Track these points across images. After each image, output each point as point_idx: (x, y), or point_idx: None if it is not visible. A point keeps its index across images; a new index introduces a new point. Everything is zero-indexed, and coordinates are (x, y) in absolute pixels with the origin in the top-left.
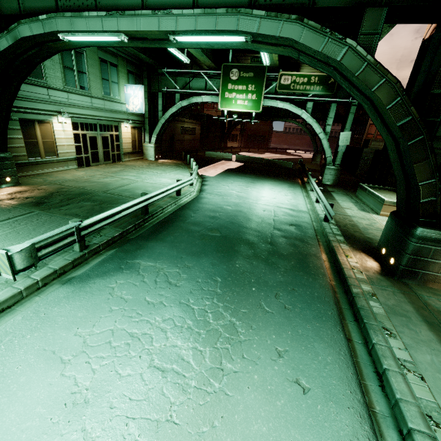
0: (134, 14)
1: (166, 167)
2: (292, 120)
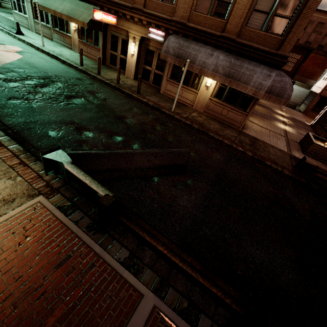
0: None
1: None
2: None
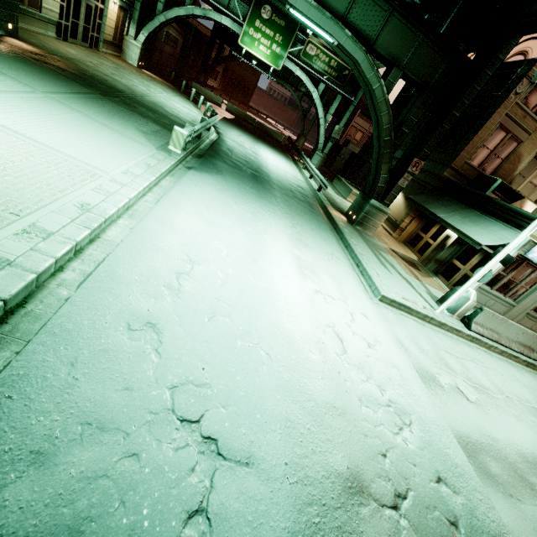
0: None
1: (163, 87)
2: (290, 88)
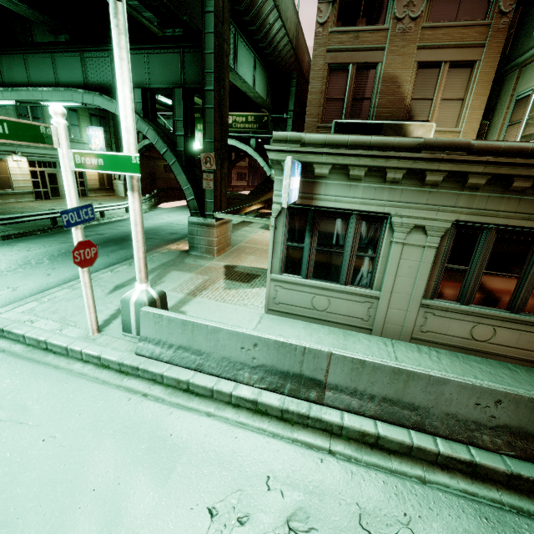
0: (18, 90)
1: None
2: None
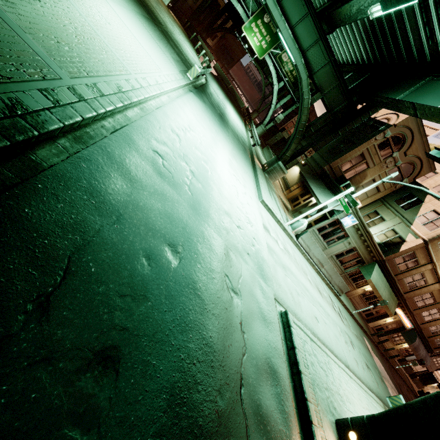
0: (276, 5)
1: (180, 30)
2: (262, 74)
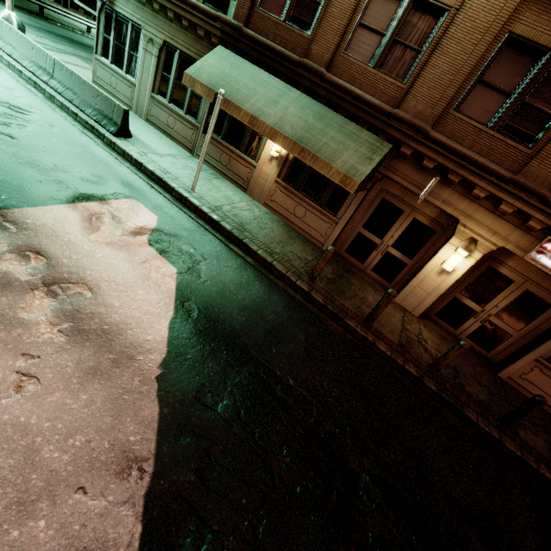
0: None
1: None
2: None
